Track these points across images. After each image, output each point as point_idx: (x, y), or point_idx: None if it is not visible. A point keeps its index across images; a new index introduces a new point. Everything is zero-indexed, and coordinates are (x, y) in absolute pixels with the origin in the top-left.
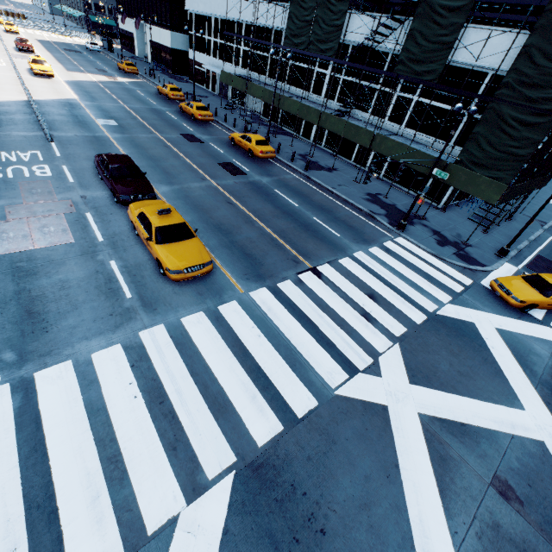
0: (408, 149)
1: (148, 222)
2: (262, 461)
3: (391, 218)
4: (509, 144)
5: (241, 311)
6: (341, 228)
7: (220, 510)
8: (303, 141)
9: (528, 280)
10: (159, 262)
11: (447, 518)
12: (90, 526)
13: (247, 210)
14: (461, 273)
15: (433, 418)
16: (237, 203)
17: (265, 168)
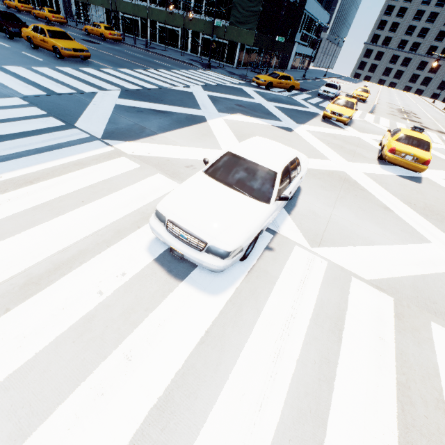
0: (205, 22)
1: (41, 29)
2: (133, 91)
3: (203, 66)
4: (250, 6)
5: (113, 71)
6: (172, 64)
7: (116, 93)
8: (141, 34)
9: (269, 75)
10: (55, 50)
11: (214, 105)
12: (59, 88)
13: (108, 53)
14: (240, 81)
15: (213, 96)
16: (99, 51)
17: (116, 45)
